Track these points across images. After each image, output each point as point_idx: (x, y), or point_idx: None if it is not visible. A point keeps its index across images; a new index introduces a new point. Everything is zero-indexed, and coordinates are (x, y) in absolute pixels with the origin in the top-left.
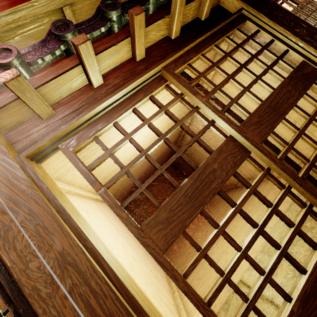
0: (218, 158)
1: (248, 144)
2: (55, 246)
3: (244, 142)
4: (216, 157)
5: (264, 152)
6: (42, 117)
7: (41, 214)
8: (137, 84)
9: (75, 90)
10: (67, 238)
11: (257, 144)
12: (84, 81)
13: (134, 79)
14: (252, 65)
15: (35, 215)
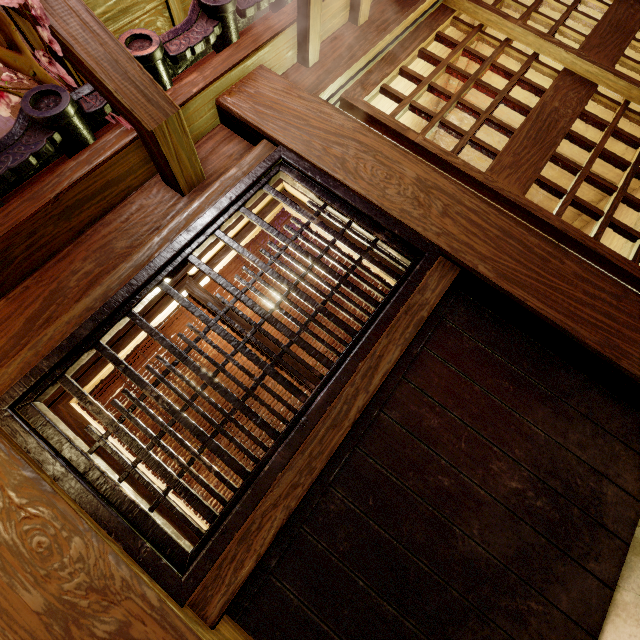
0: (556, 95)
1: (595, 71)
2: (407, 174)
3: (588, 71)
4: (553, 94)
5: (620, 76)
6: (309, 61)
7: (375, 146)
8: (420, 14)
9: (334, 31)
10: (417, 166)
11: (608, 68)
12: (346, 16)
13: (419, 3)
14: (546, 9)
15: (368, 147)
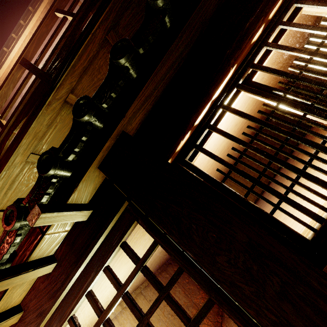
0: None
1: None
2: None
3: None
4: None
5: None
6: None
7: None
8: None
9: None
10: None
11: None
12: None
13: None
14: None
15: None
